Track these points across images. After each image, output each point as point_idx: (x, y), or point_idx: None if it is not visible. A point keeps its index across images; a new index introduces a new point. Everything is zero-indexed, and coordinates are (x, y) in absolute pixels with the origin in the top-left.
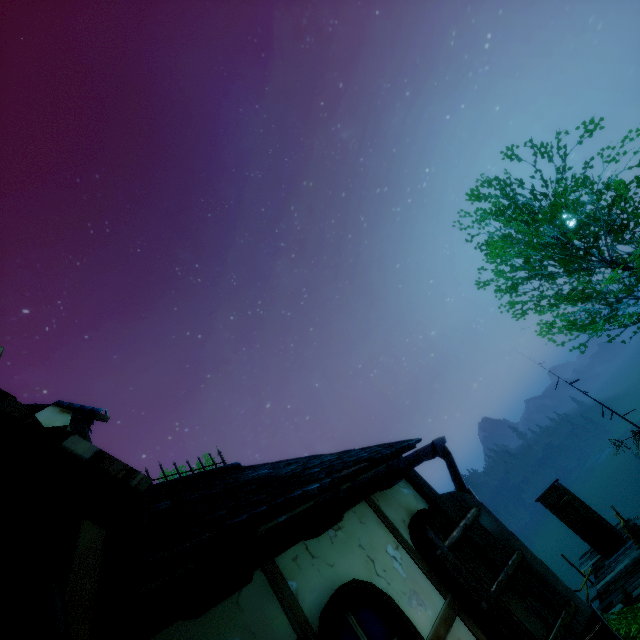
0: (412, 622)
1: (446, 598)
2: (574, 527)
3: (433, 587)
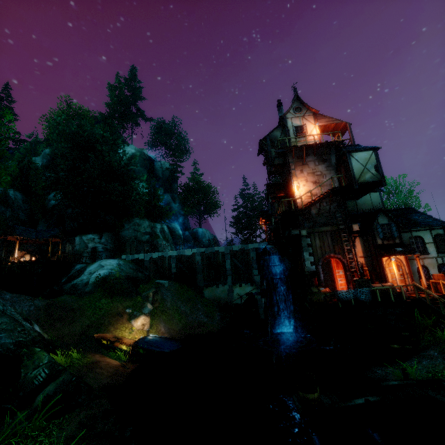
0: (424, 240)
1: (433, 242)
2: None
3: (432, 240)
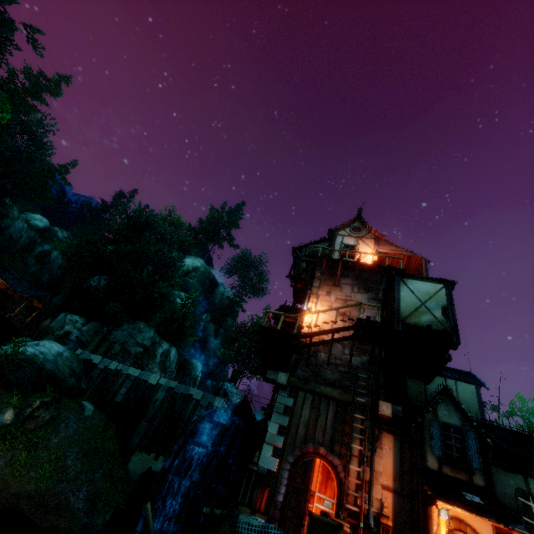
0: None
1: None
2: None
3: None
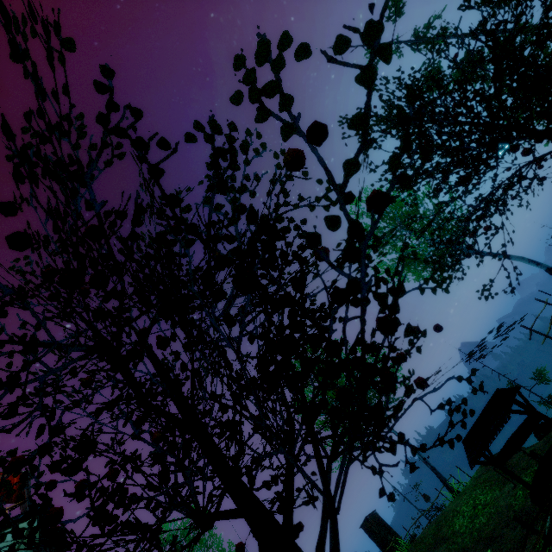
0: None
1: None
2: (377, 544)
3: None
